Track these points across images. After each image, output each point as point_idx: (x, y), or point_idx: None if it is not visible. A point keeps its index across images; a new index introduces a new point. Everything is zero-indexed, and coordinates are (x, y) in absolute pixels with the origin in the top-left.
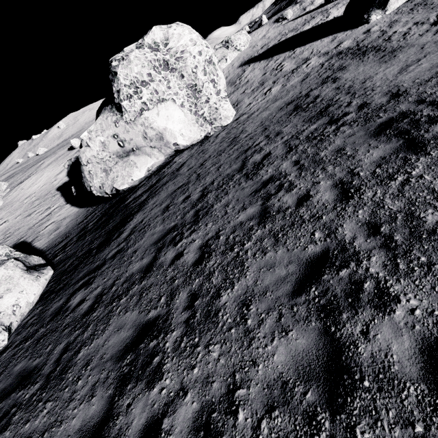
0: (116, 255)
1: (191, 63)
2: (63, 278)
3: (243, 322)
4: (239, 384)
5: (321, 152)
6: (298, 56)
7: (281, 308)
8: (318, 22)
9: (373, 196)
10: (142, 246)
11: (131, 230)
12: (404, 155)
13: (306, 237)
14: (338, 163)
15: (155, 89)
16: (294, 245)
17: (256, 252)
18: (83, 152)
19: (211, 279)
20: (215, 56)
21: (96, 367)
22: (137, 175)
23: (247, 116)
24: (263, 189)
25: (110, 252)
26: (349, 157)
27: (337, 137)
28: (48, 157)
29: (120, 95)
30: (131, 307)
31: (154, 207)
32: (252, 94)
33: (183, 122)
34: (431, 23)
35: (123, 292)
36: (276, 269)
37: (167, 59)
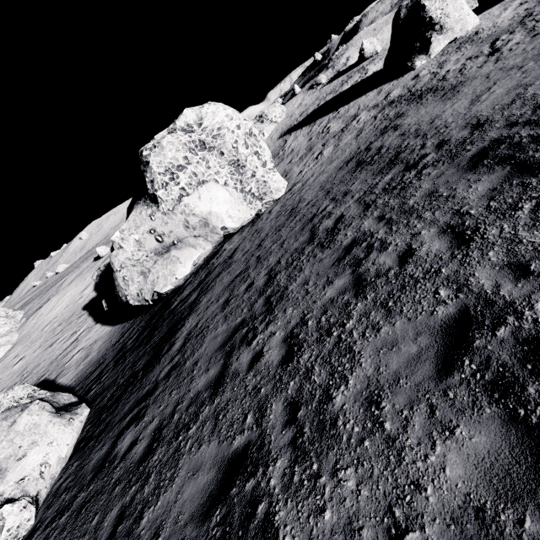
0: (171, 373)
1: (230, 138)
2: (103, 417)
3: (378, 428)
4: (405, 524)
5: (409, 200)
6: (344, 115)
7: (429, 398)
8: (357, 80)
9: (500, 233)
10: (204, 355)
11: (185, 338)
12: (519, 181)
13: (428, 298)
14: (436, 207)
15: (193, 171)
16: (415, 311)
17: (364, 331)
18: (115, 256)
19: (311, 378)
20: (255, 128)
21: (171, 536)
22: (182, 272)
23: (301, 184)
24: (348, 255)
25: (162, 371)
26: (447, 198)
27: (423, 181)
28: (70, 273)
29: (154, 185)
30: (206, 438)
31: (209, 304)
32: (301, 162)
33: (230, 202)
34: (487, 55)
35: (190, 419)
36: (401, 346)
37: (203, 138)
